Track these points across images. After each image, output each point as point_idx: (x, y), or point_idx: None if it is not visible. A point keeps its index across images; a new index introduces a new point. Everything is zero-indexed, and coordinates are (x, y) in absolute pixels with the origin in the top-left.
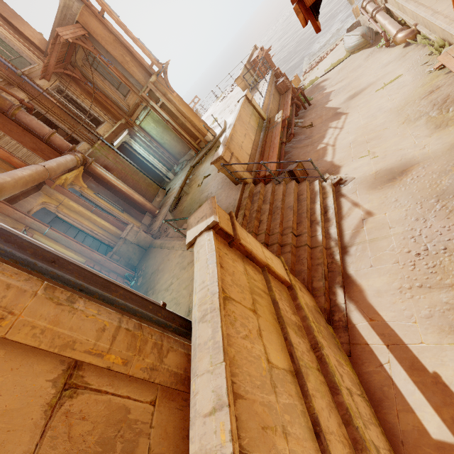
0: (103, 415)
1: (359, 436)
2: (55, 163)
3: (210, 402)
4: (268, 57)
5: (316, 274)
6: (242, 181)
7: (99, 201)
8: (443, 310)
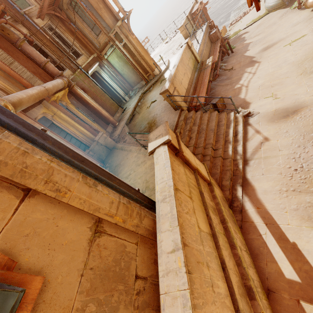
0: (114, 247)
1: (245, 272)
2: (51, 85)
3: (171, 246)
4: (205, 10)
5: (225, 176)
6: (180, 108)
7: (79, 113)
8: (305, 206)
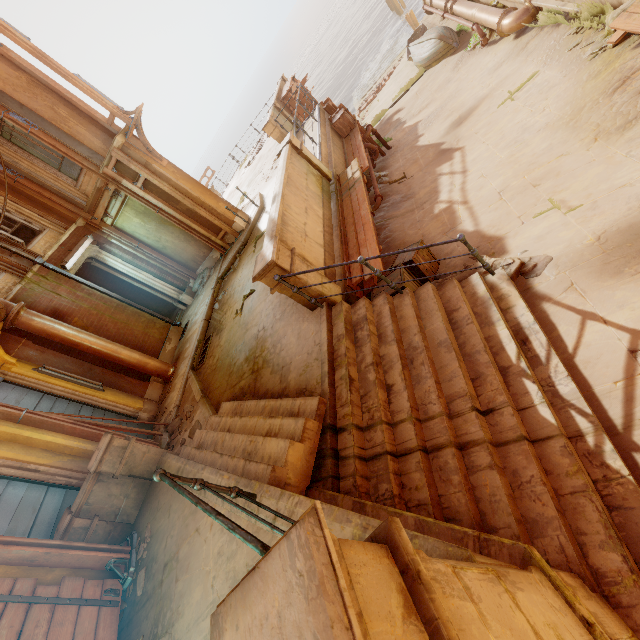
0: None
1: None
2: None
3: None
4: (305, 92)
5: (583, 526)
6: (323, 301)
7: (48, 381)
8: None
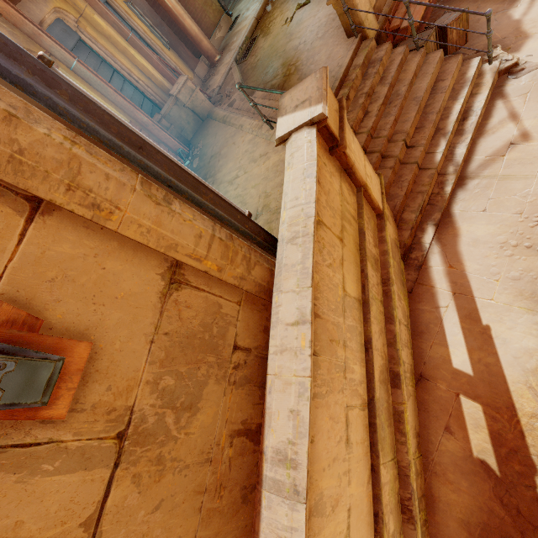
0: (203, 307)
1: (396, 355)
2: None
3: (293, 316)
4: None
5: (411, 204)
6: (360, 31)
7: (134, 19)
8: (536, 277)
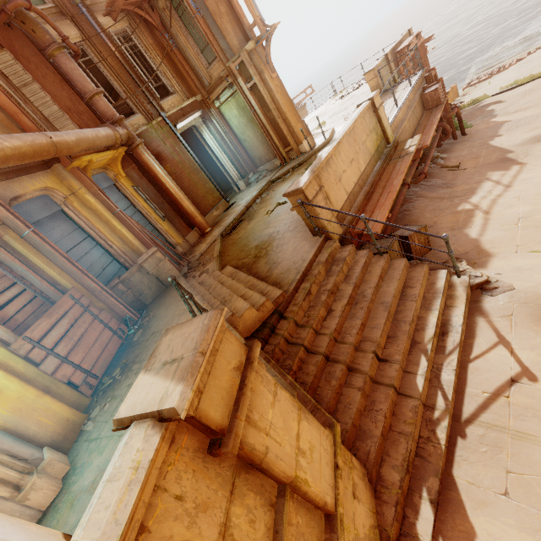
0: None
1: None
2: (75, 136)
3: None
4: (423, 51)
5: (392, 452)
6: (323, 233)
7: (136, 198)
8: None
